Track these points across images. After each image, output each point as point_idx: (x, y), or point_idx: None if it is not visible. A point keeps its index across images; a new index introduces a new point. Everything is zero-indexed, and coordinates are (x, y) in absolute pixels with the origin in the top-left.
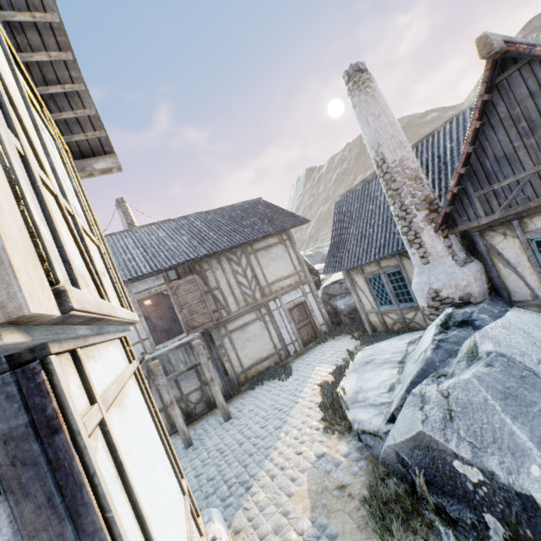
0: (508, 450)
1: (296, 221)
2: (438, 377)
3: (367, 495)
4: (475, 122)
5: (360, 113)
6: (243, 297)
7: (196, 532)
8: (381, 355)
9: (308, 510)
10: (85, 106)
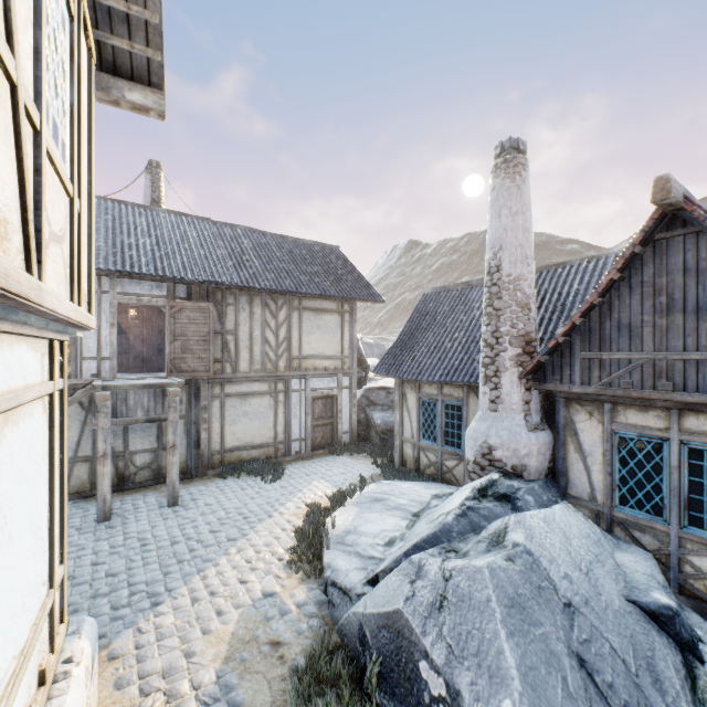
0: (488, 670)
1: (368, 295)
2: (448, 551)
3: (302, 665)
4: (615, 272)
5: (496, 200)
6: (262, 359)
7: (44, 645)
8: (397, 497)
9: (220, 660)
10: (148, 5)
